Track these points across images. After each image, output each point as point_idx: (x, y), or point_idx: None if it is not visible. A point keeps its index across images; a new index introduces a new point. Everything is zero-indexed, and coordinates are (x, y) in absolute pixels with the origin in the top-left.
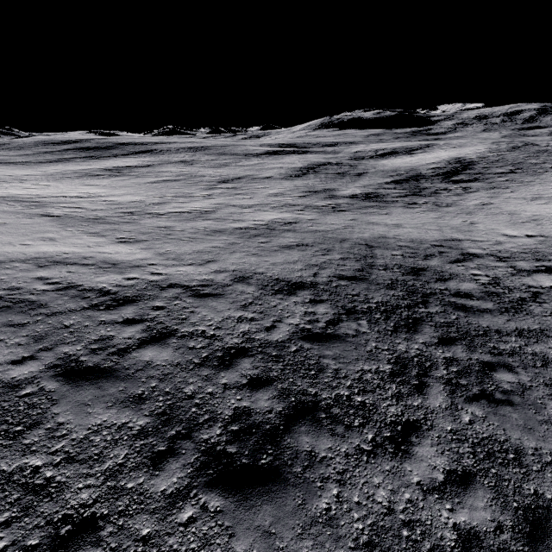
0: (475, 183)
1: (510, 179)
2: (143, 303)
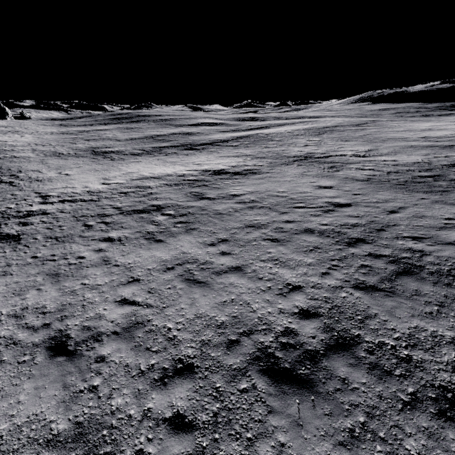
0: (191, 151)
1: (215, 150)
2: None
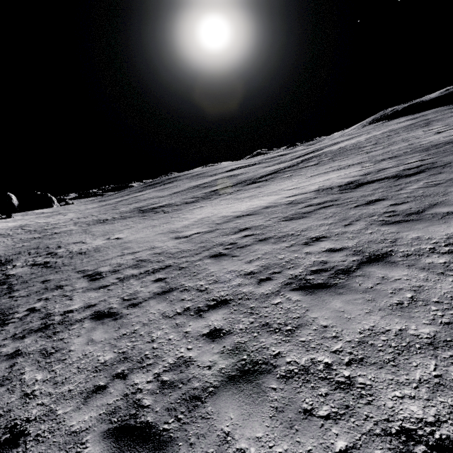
0: (258, 183)
1: (291, 175)
2: None
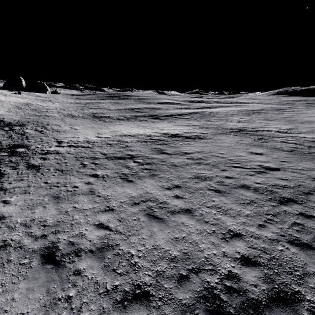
0: (157, 120)
1: (172, 120)
2: None
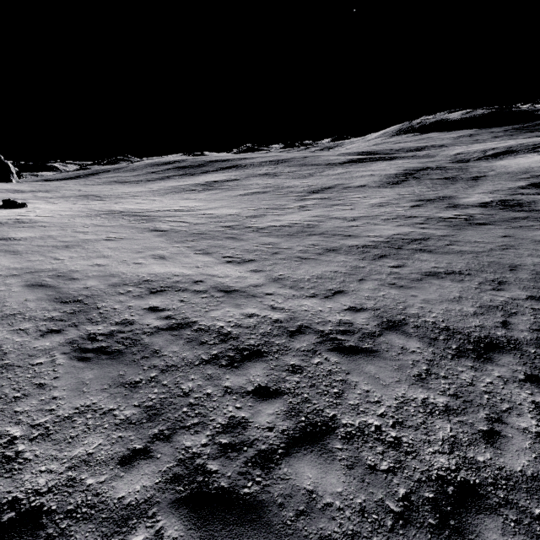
0: None
1: None
2: (273, 357)
